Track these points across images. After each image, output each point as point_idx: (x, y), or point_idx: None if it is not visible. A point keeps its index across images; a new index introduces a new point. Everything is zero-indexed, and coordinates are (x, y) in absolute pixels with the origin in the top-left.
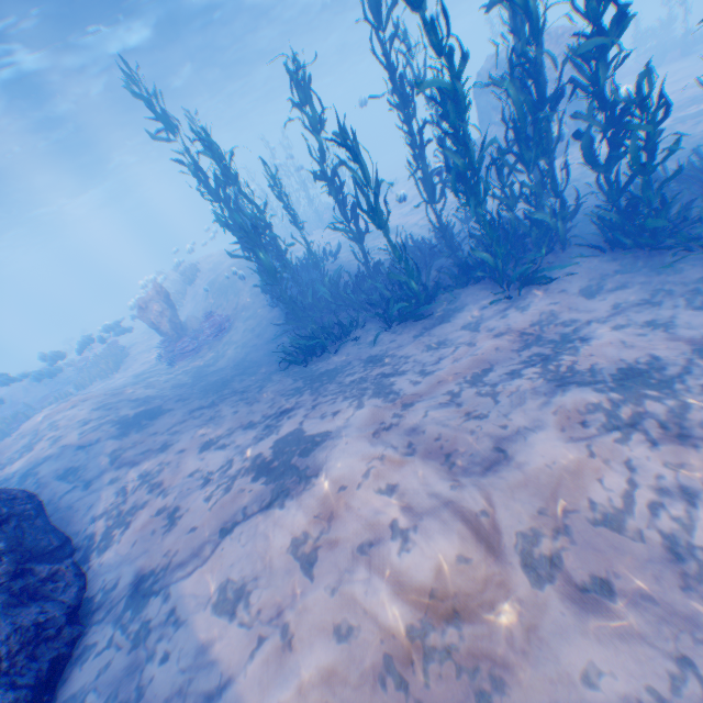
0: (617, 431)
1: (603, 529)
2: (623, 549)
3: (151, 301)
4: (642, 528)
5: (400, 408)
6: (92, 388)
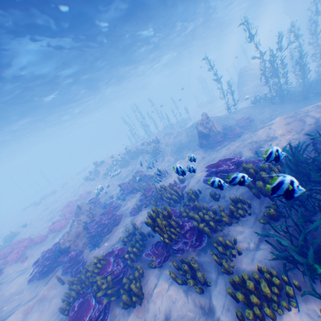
0: None
1: None
2: None
3: (204, 120)
4: None
5: None
6: (168, 180)
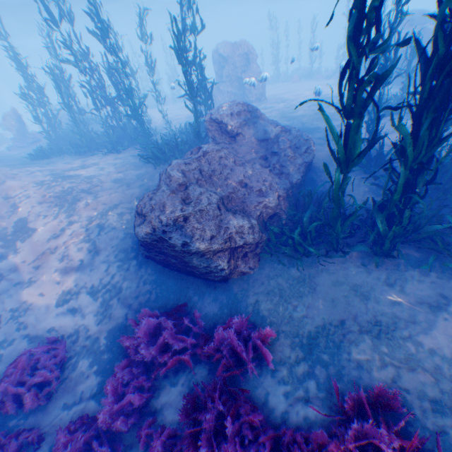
0: (38, 185)
1: (4, 199)
2: (3, 203)
3: (9, 116)
4: (13, 201)
5: (8, 170)
6: None
